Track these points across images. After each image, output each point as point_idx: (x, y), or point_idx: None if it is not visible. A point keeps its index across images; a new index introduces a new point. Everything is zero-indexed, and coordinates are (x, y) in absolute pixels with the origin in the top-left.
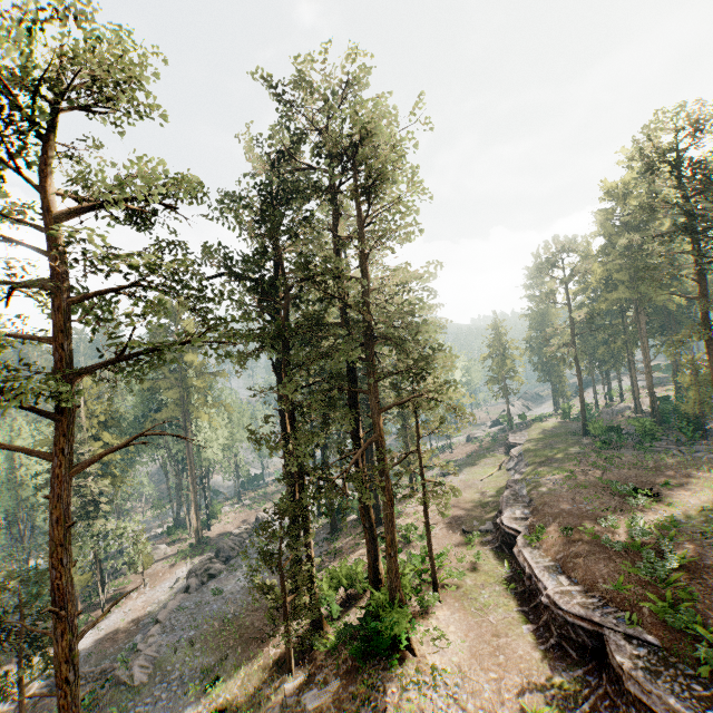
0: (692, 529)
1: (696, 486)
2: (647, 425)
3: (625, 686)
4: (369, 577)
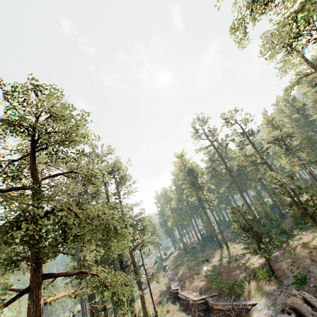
0: (217, 265)
1: (216, 255)
2: (201, 242)
3: (214, 309)
4: None
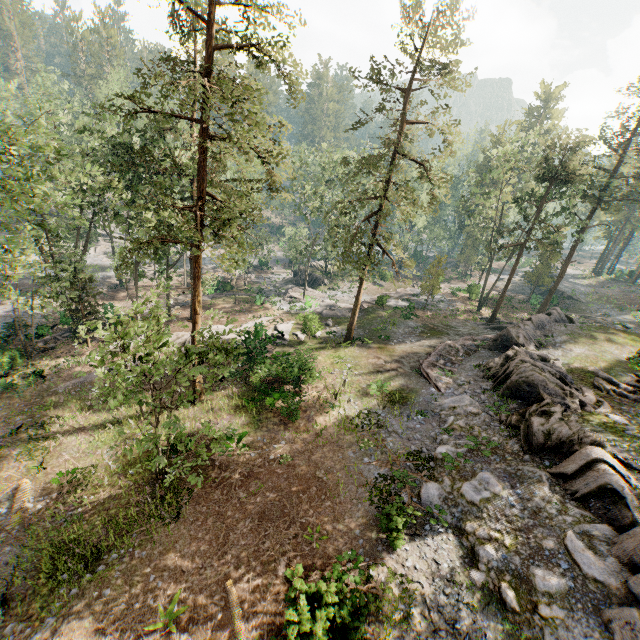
0: None
1: None
2: None
3: None
4: None
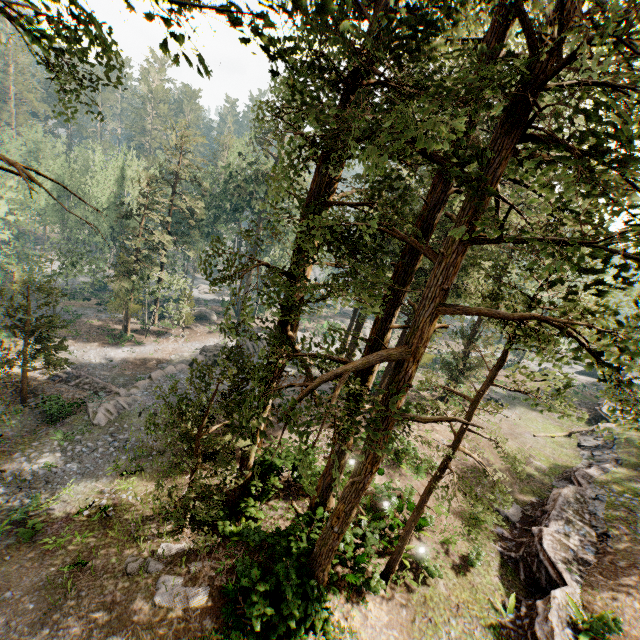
0: None
1: None
2: None
3: None
4: (311, 500)
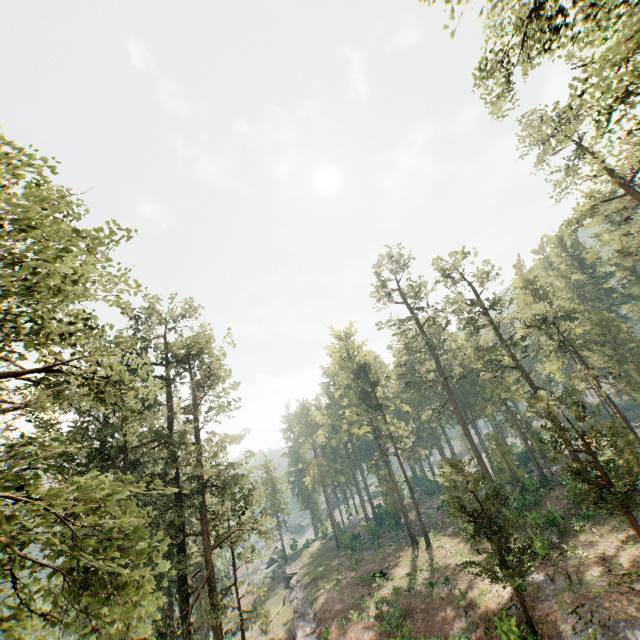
0: (405, 589)
1: (403, 561)
2: (373, 527)
3: None
4: None
